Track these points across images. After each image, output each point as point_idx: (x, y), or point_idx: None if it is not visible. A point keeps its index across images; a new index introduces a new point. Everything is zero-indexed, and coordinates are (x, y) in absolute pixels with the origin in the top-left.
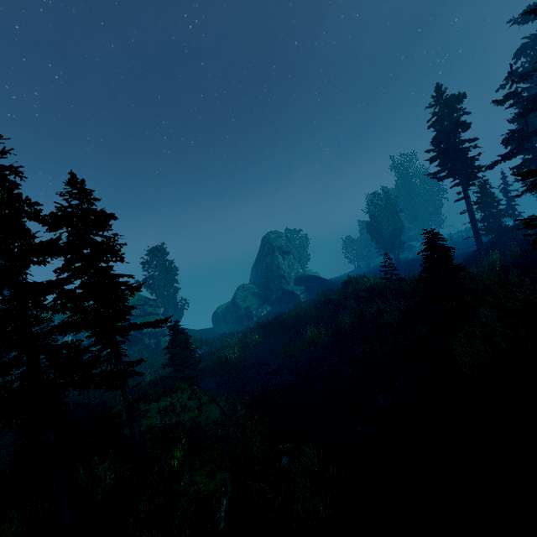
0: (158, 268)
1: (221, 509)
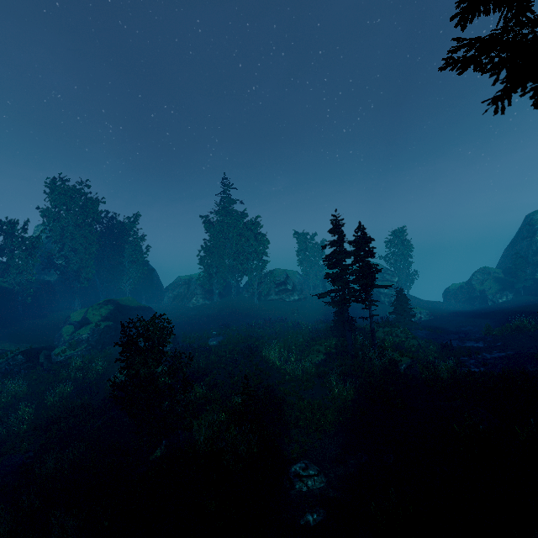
0: (397, 246)
1: (402, 366)
